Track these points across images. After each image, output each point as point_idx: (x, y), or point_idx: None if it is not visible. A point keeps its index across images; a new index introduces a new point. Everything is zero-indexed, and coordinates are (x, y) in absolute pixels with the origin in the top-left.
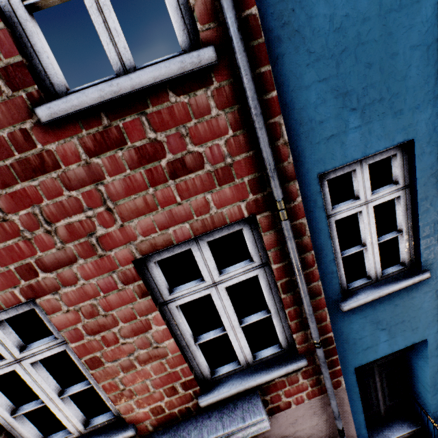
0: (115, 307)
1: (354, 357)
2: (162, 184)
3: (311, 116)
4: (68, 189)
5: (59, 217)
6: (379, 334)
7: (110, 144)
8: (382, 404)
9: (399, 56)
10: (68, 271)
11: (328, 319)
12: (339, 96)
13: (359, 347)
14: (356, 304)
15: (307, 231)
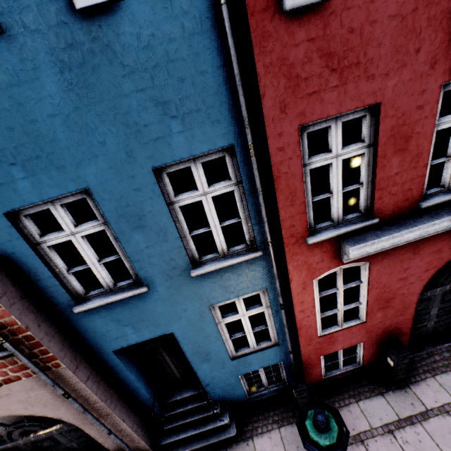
0: None
1: (109, 344)
2: None
3: None
4: None
5: None
6: (125, 328)
7: None
8: (178, 373)
9: (40, 123)
10: None
11: (20, 323)
12: None
13: (110, 337)
14: (86, 309)
15: None
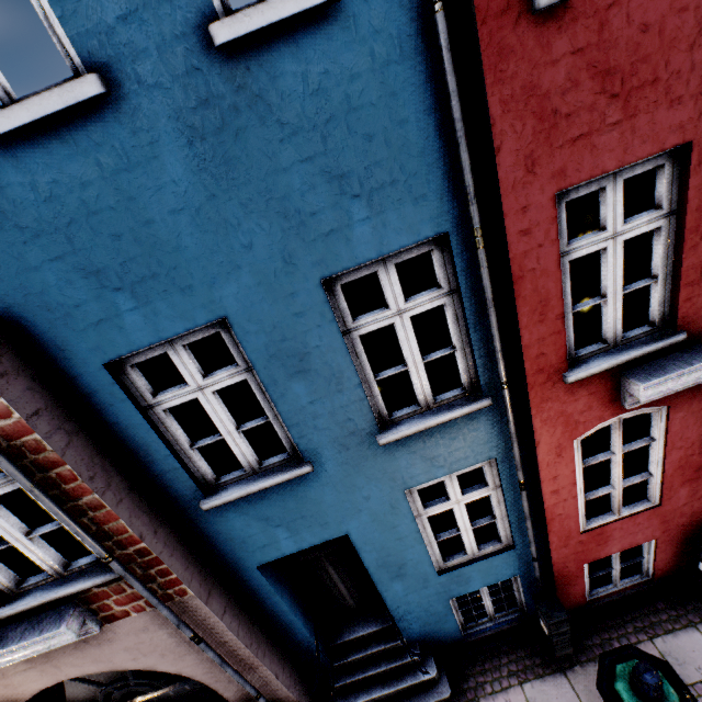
0: None
1: (251, 555)
2: None
3: (59, 300)
4: None
5: None
6: (275, 531)
7: None
8: (350, 598)
9: (158, 224)
10: None
11: (132, 531)
12: (89, 275)
13: (253, 545)
14: (219, 503)
15: (48, 446)
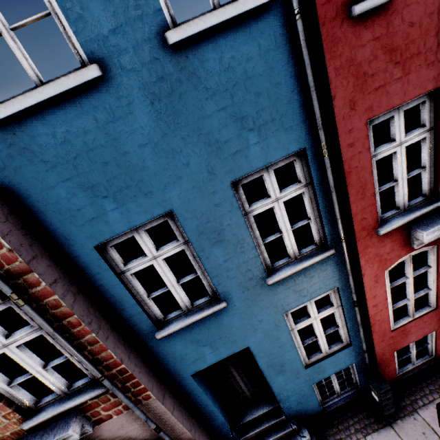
0: None
1: (187, 368)
2: None
3: (67, 207)
4: None
5: None
6: (203, 349)
7: None
8: (247, 391)
9: (131, 154)
10: None
11: (116, 357)
12: (87, 189)
13: (188, 360)
14: (168, 333)
15: (63, 303)
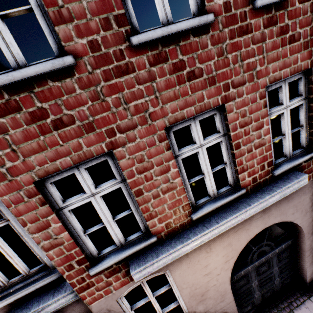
0: (253, 112)
1: None
2: (284, 46)
3: None
4: (252, 44)
5: (245, 58)
6: None
7: (272, 23)
8: None
9: None
10: (241, 89)
11: None
12: None
13: None
14: None
15: None
